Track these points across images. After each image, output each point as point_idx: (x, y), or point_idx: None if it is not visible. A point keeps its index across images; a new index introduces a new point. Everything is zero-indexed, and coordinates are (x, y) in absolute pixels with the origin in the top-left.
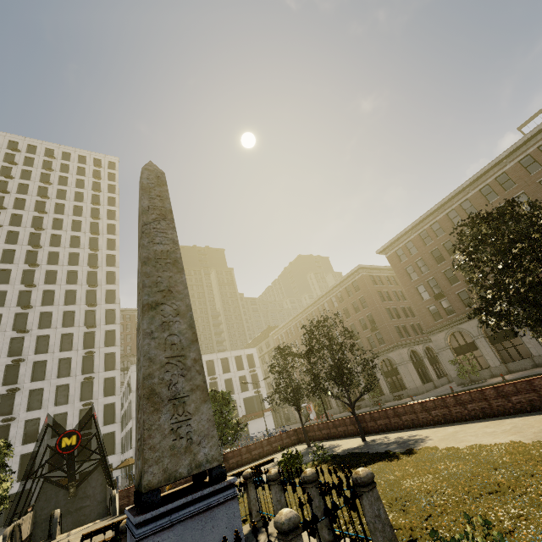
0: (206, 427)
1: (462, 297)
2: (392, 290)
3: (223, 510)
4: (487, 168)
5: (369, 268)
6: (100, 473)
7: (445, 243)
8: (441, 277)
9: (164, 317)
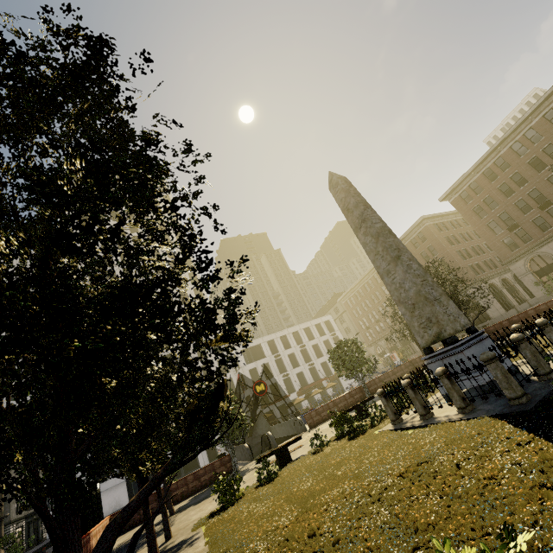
0: (456, 311)
1: (538, 223)
2: (458, 233)
3: (485, 341)
4: (549, 92)
5: (432, 217)
6: (262, 419)
7: (512, 176)
8: (513, 209)
9: (406, 262)
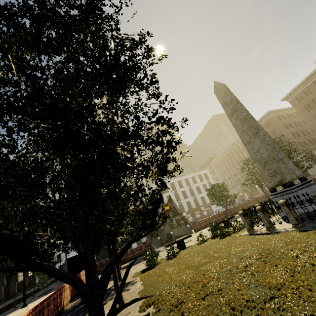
0: (293, 167)
1: None
2: (292, 121)
3: (312, 186)
4: None
5: (275, 111)
6: (166, 225)
7: None
8: None
9: (261, 136)
